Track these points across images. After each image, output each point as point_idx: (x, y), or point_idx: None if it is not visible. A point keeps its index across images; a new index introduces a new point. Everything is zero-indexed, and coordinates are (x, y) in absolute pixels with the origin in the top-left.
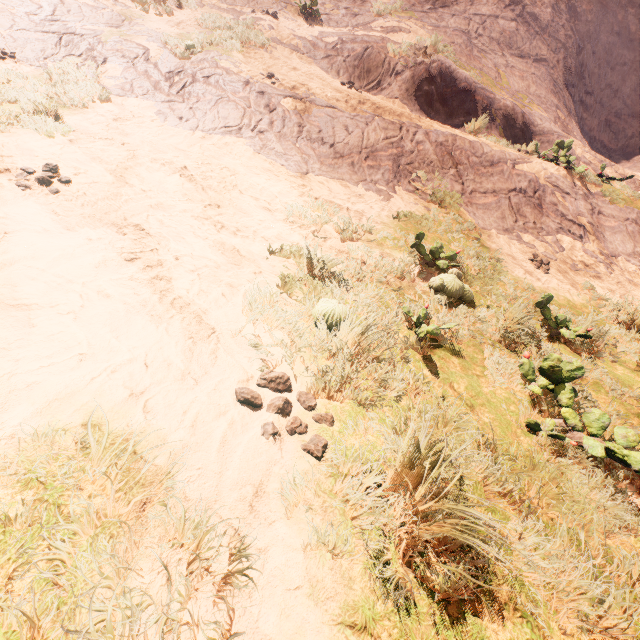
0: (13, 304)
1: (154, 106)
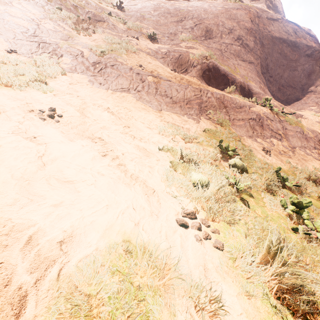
0: (65, 181)
1: (87, 77)
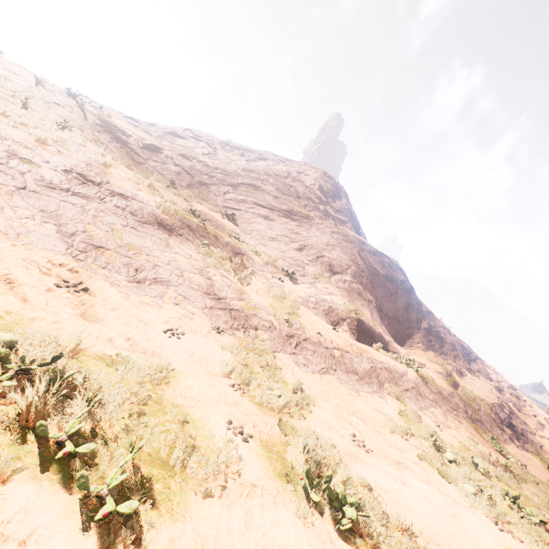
0: (452, 516)
1: (290, 357)
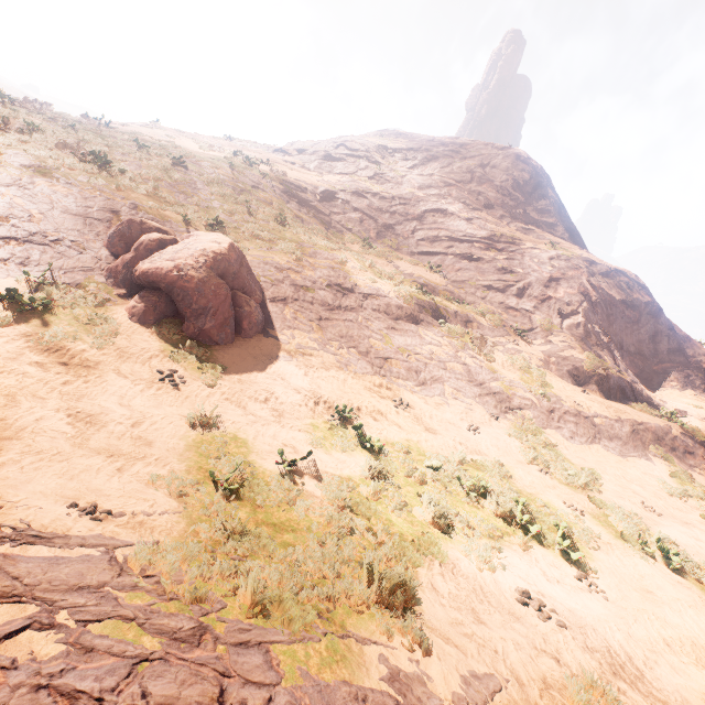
0: None
1: (556, 432)
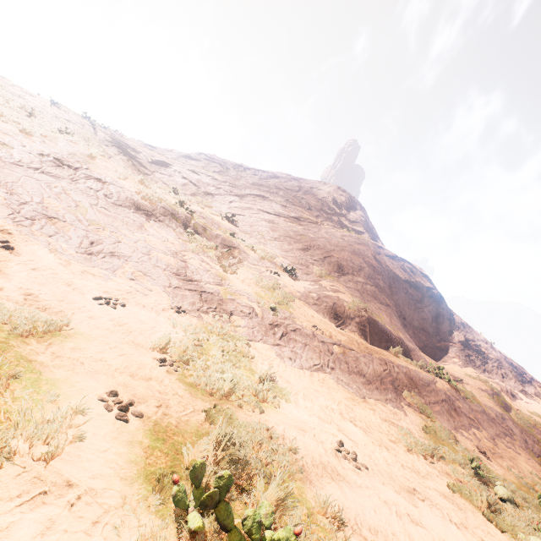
0: None
1: (271, 348)
